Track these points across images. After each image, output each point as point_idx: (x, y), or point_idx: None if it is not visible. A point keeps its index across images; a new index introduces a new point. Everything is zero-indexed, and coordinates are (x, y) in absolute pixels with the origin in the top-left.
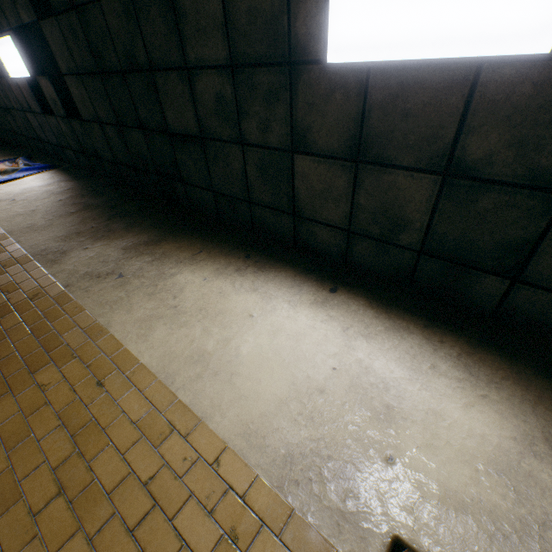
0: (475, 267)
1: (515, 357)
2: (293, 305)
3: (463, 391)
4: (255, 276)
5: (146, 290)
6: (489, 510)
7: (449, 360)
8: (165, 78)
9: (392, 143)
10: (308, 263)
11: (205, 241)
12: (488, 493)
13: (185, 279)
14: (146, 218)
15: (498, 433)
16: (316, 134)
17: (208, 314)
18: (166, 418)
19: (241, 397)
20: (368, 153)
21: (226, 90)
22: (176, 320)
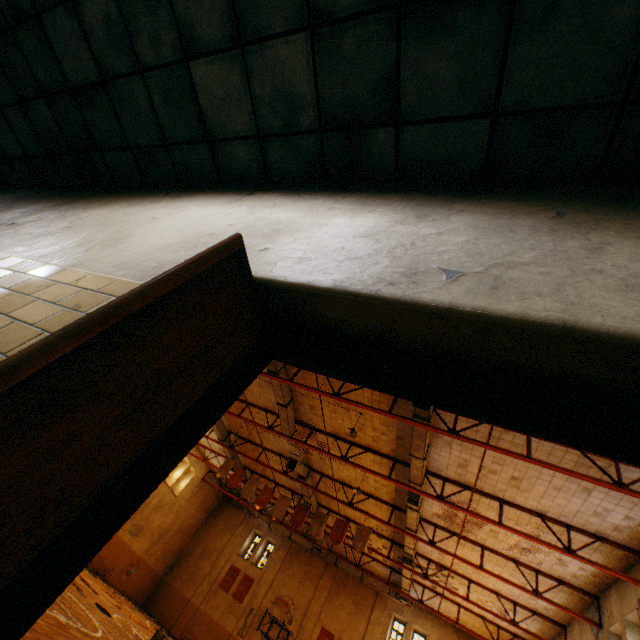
0: (366, 126)
1: (409, 193)
2: (204, 207)
3: (353, 212)
4: (170, 201)
5: (39, 225)
6: (348, 251)
7: (347, 203)
8: (52, 19)
9: (261, 11)
10: (230, 188)
11: (123, 195)
12: (351, 245)
13: (89, 214)
14: (59, 196)
15: (376, 222)
16: (201, 28)
17: (106, 224)
18: (29, 274)
19: (123, 251)
20: (247, 32)
21: (112, 11)
22: (67, 232)
